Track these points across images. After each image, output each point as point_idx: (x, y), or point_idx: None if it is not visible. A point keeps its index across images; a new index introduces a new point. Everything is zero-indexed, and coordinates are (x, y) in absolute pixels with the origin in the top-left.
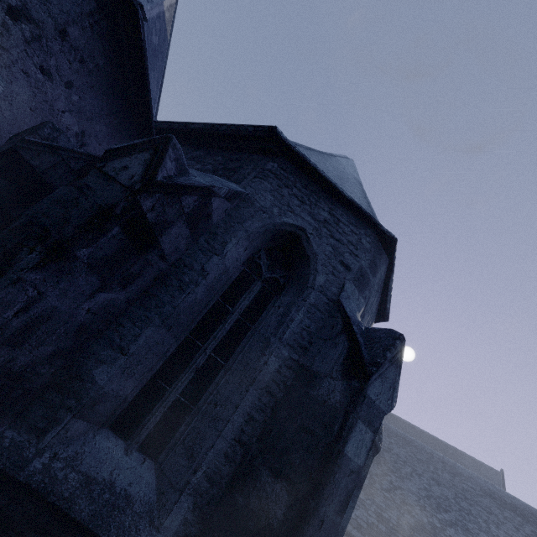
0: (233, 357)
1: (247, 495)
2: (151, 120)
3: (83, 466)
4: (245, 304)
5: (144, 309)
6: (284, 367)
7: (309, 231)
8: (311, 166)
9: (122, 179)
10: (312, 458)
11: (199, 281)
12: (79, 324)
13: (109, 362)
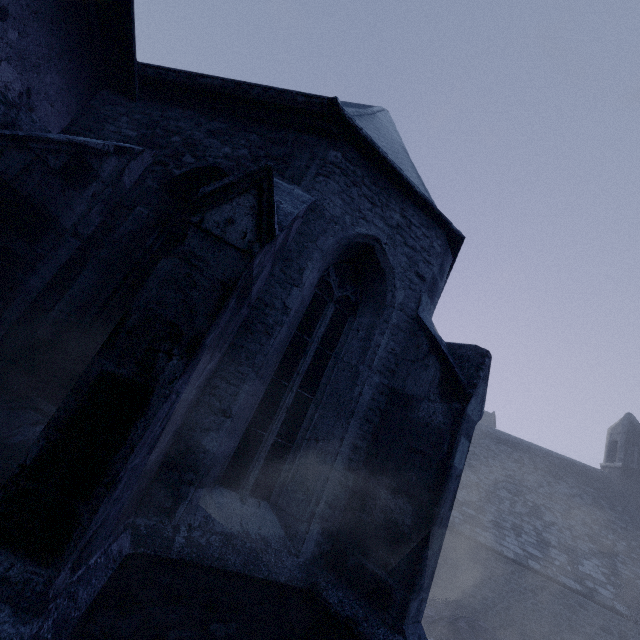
0: (320, 390)
1: (370, 512)
2: (133, 66)
3: (217, 527)
4: (321, 332)
5: (235, 364)
6: (377, 393)
7: (383, 240)
8: (380, 155)
9: (233, 239)
10: (428, 474)
11: (284, 321)
12: (188, 403)
13: (215, 428)
